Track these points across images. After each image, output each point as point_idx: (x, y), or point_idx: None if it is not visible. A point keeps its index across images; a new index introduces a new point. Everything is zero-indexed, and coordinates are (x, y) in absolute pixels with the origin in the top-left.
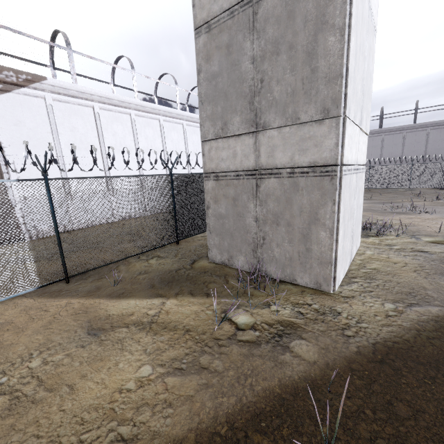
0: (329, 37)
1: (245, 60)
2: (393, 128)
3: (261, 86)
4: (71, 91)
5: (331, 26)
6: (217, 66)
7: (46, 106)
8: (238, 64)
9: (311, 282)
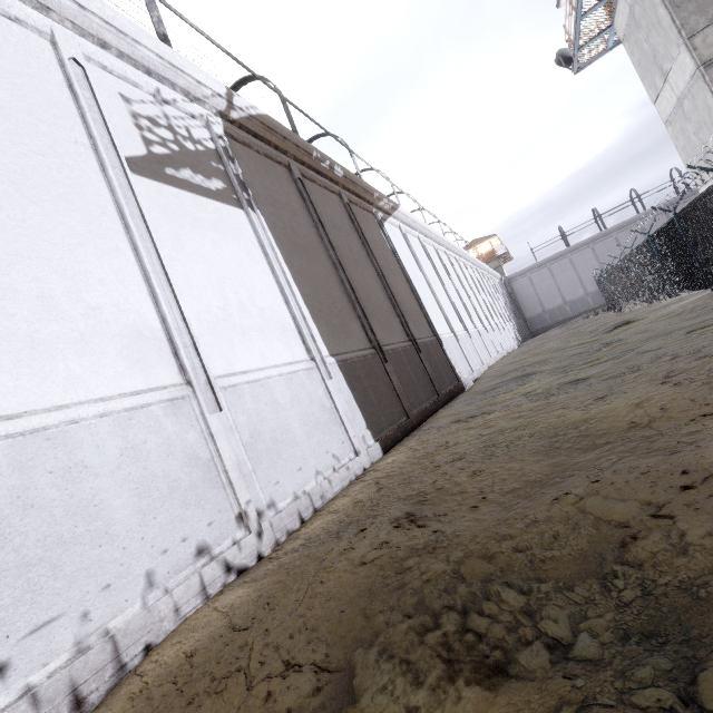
0: None
1: None
2: (622, 224)
3: None
4: (409, 219)
5: None
6: None
7: (403, 236)
8: None
9: None
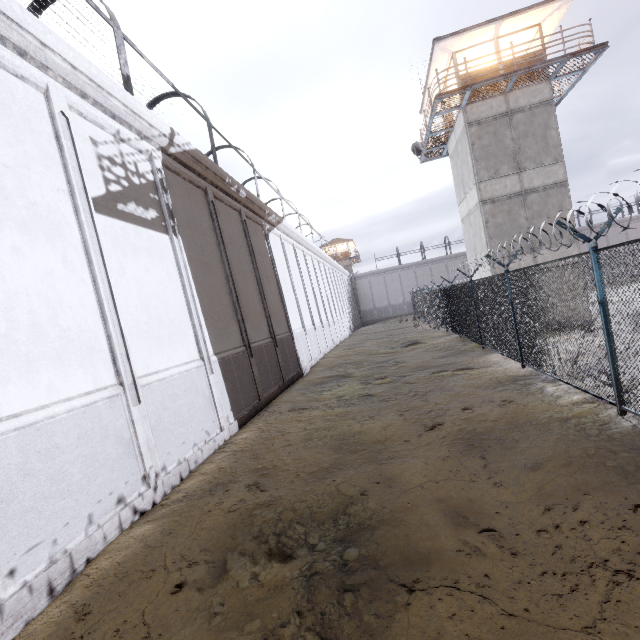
0: (565, 213)
1: (521, 218)
2: (436, 259)
3: (533, 230)
4: (288, 230)
5: (566, 209)
6: (501, 220)
7: (281, 244)
8: (517, 220)
9: (580, 321)
